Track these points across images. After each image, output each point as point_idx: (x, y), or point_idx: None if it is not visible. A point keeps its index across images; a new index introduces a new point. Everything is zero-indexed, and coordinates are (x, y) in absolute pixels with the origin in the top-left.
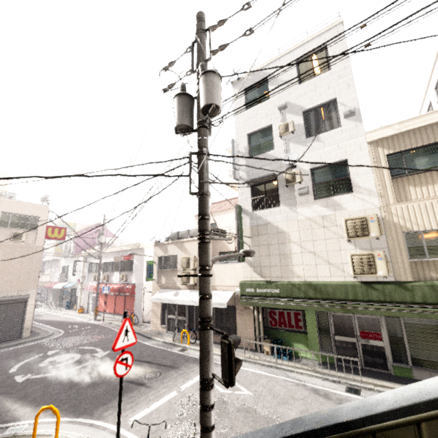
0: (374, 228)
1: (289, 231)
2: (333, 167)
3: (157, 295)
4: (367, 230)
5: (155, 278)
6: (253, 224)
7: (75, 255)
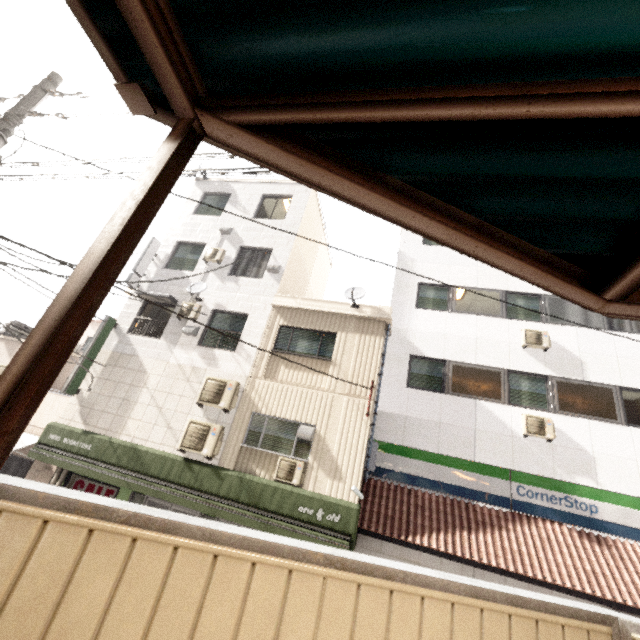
0: (227, 398)
1: (151, 373)
2: (236, 317)
3: None
4: (220, 398)
5: None
6: (118, 349)
7: None
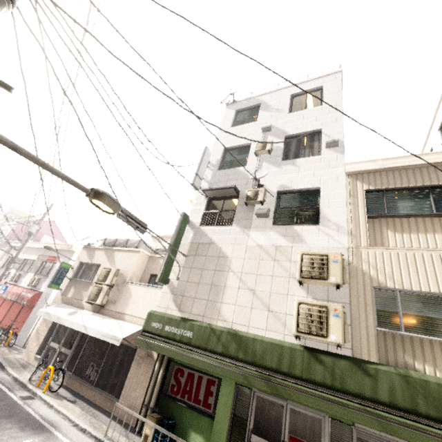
0: (336, 271)
1: (232, 257)
2: (303, 194)
3: (49, 309)
4: (327, 272)
5: (62, 288)
6: (195, 240)
7: (4, 245)
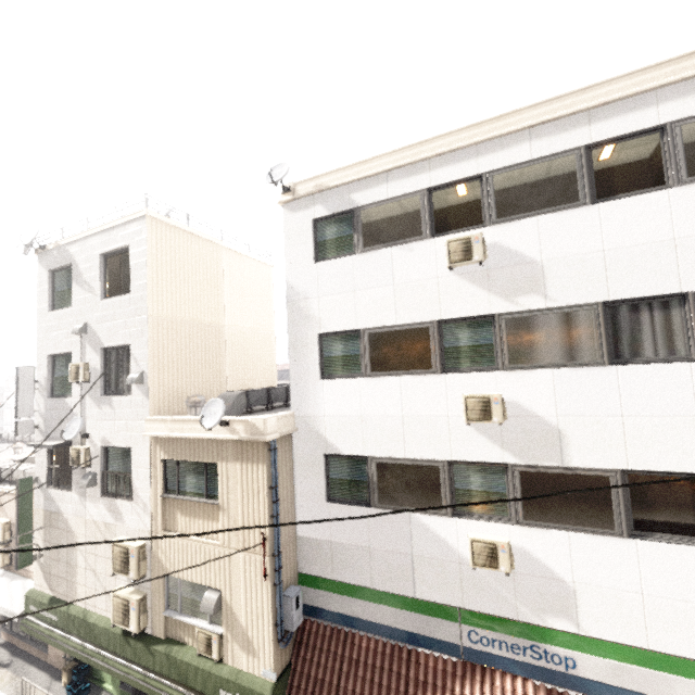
0: (133, 567)
1: (77, 533)
2: (125, 451)
3: None
4: (127, 568)
5: None
6: (47, 507)
7: None
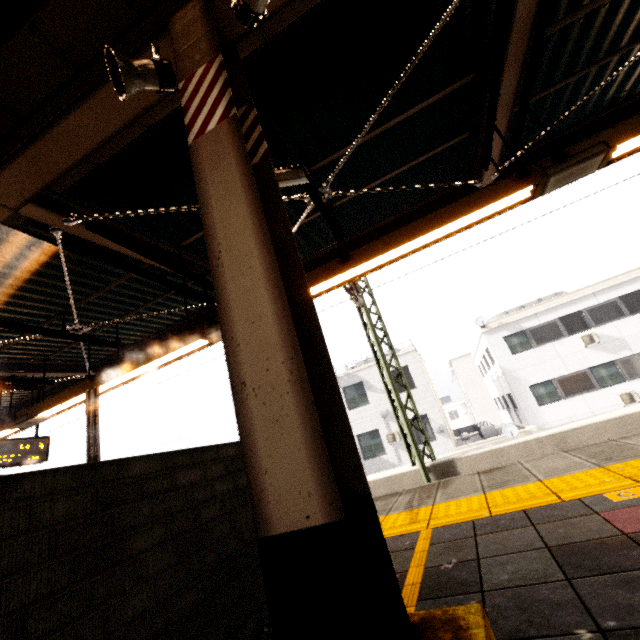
0: None
1: None
2: None
3: None
4: None
5: None
6: None
7: None
